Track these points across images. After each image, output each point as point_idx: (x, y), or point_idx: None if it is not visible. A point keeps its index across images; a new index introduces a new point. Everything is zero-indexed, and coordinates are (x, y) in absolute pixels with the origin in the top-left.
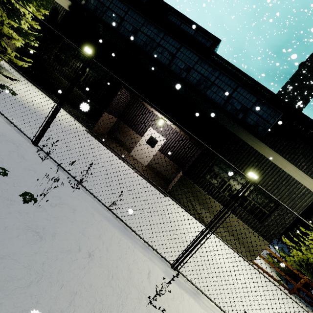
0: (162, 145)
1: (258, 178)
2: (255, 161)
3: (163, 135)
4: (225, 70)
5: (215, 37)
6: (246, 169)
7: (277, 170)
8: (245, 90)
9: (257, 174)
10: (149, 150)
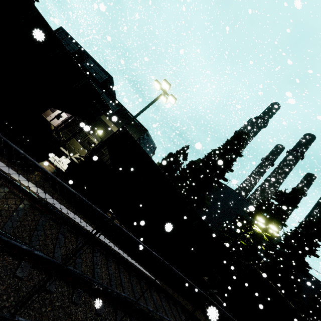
0: (64, 119)
1: (103, 135)
2: (103, 127)
3: (66, 114)
4: (97, 84)
5: (110, 75)
6: (98, 130)
7: (112, 132)
8: (105, 95)
9: (103, 133)
10: (55, 121)
